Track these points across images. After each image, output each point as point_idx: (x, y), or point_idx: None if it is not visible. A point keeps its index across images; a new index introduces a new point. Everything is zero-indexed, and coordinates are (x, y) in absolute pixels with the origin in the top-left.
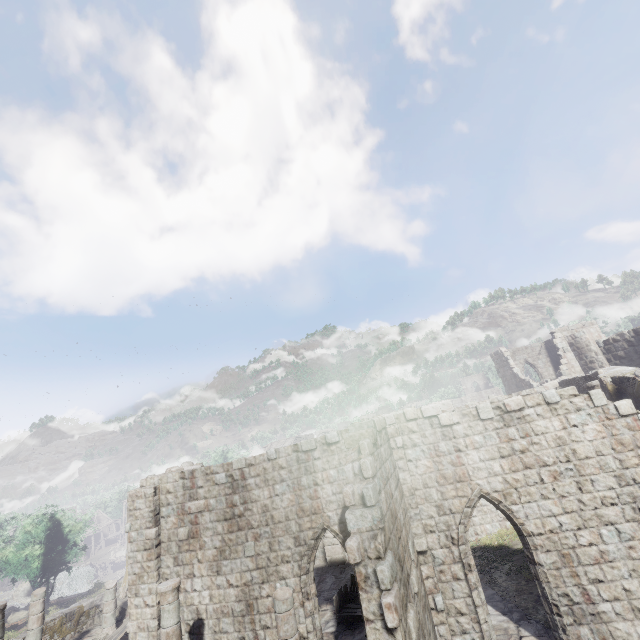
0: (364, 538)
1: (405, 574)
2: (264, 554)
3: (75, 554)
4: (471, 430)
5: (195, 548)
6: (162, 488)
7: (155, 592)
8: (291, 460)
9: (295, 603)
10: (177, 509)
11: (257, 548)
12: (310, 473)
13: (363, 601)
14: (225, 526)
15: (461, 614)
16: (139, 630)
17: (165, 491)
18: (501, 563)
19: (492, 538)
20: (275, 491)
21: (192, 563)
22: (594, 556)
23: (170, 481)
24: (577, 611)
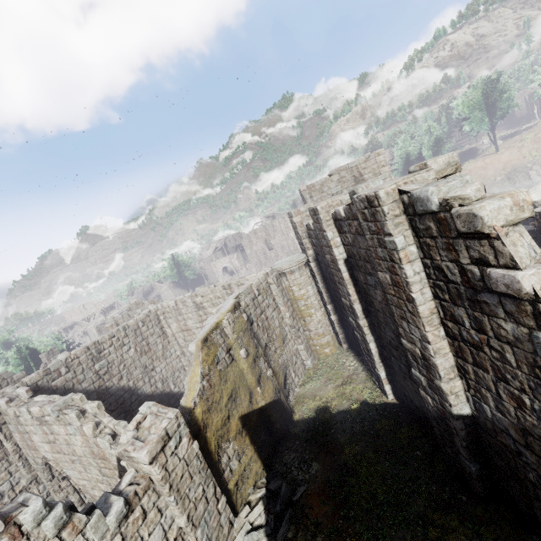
0: None
1: None
2: None
3: None
4: (27, 422)
5: None
6: None
7: None
8: None
9: None
10: None
11: None
12: None
13: None
14: None
15: None
16: None
17: None
18: None
19: None
20: None
21: None
22: None
23: None
24: None
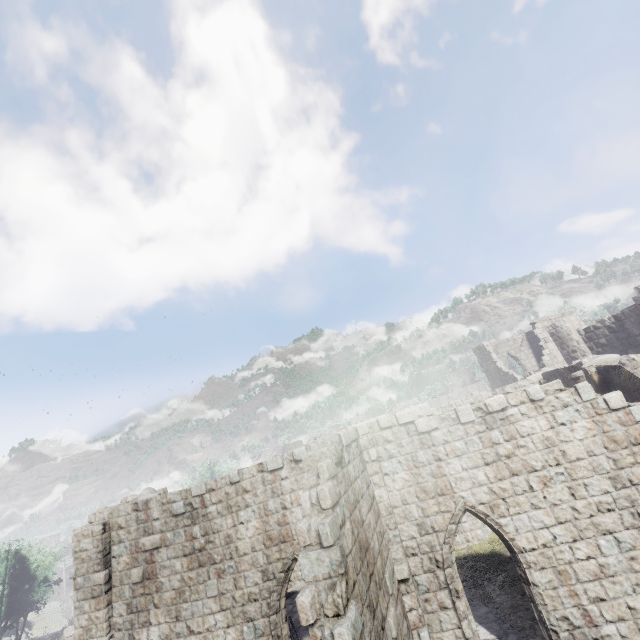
0: (320, 589)
1: (379, 620)
2: (229, 593)
3: (43, 592)
4: (451, 436)
5: (151, 591)
6: (113, 523)
7: None
8: (256, 482)
9: None
10: (130, 547)
11: (221, 586)
12: (277, 495)
13: None
14: (184, 563)
15: None
16: None
17: (116, 526)
18: (494, 574)
19: (484, 545)
20: (239, 518)
21: (148, 609)
22: (593, 571)
23: (122, 514)
24: (579, 636)
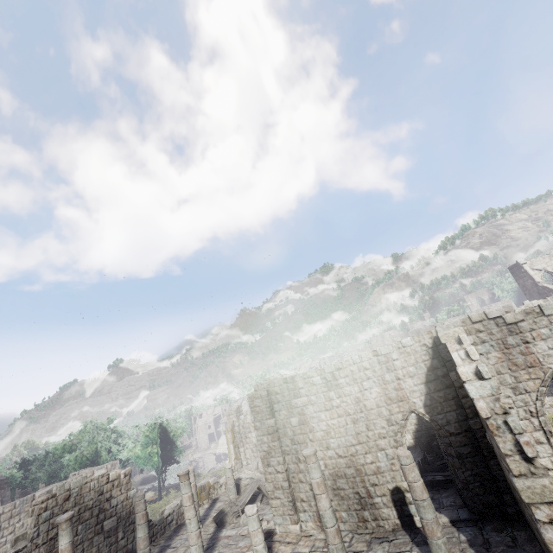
0: (488, 401)
1: None
2: (363, 433)
3: (181, 451)
4: (536, 325)
5: (306, 431)
6: (271, 391)
7: (282, 463)
8: (373, 362)
9: (396, 467)
10: (286, 405)
11: (356, 429)
12: (391, 371)
13: (499, 443)
14: (327, 415)
15: (547, 469)
16: (275, 489)
17: (274, 393)
18: None
19: None
20: (364, 387)
21: (306, 442)
22: None
23: (276, 385)
24: None
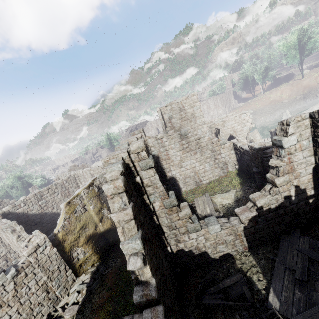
0: None
1: None
2: None
3: None
4: None
5: None
6: None
7: None
8: None
9: None
10: None
11: None
12: None
13: None
14: None
15: None
16: None
17: None
18: None
19: None
20: None
21: None
22: None
23: None
24: None
